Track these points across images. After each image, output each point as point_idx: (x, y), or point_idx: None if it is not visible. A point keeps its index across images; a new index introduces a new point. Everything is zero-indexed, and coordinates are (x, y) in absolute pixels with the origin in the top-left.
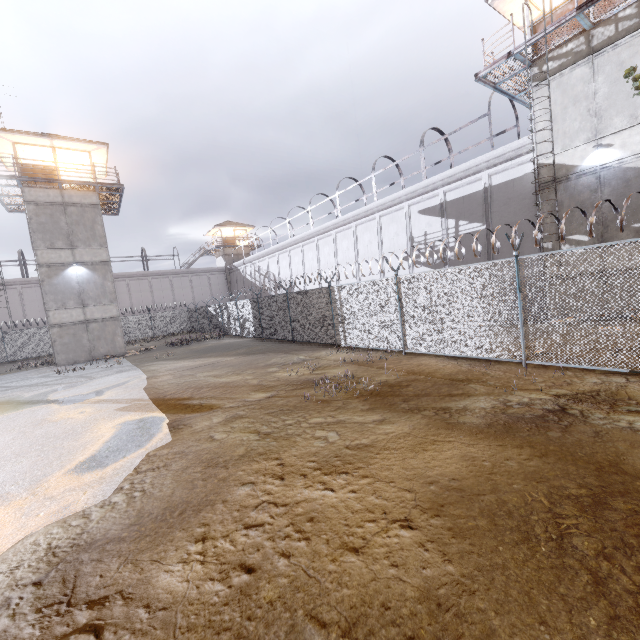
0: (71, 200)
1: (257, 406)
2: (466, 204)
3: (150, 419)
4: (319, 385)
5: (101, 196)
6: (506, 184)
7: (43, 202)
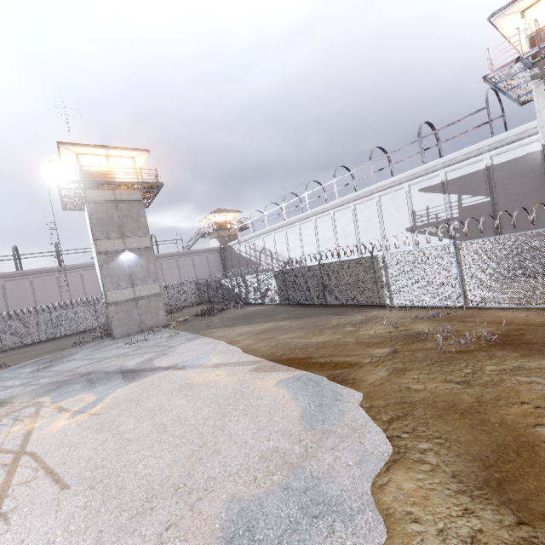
0: (121, 198)
1: (403, 360)
2: (468, 181)
3: (304, 377)
4: (426, 339)
5: (141, 193)
6: (508, 163)
7: (100, 201)
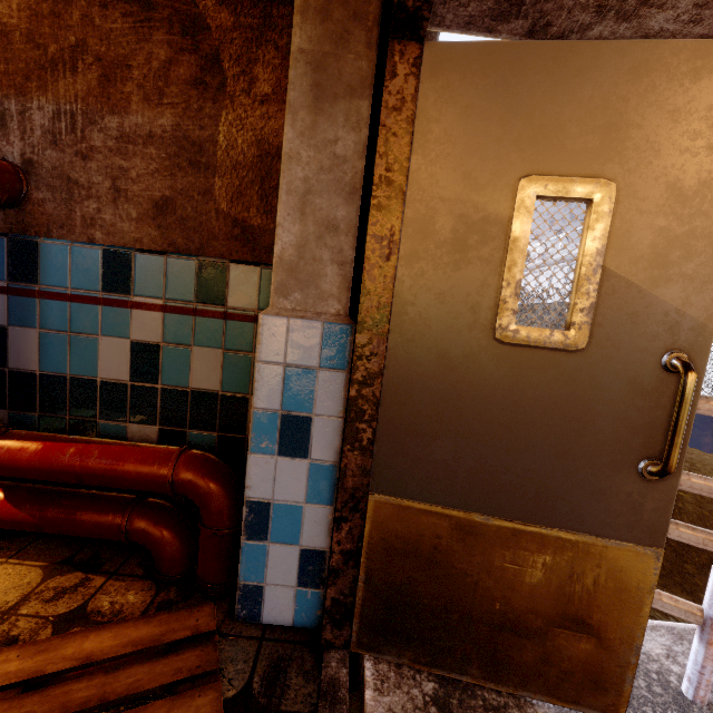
0: None
1: None
2: None
3: None
4: None
5: None
6: None
7: None
